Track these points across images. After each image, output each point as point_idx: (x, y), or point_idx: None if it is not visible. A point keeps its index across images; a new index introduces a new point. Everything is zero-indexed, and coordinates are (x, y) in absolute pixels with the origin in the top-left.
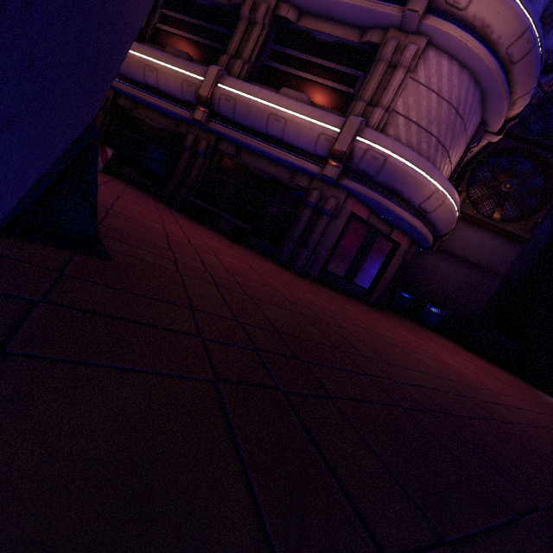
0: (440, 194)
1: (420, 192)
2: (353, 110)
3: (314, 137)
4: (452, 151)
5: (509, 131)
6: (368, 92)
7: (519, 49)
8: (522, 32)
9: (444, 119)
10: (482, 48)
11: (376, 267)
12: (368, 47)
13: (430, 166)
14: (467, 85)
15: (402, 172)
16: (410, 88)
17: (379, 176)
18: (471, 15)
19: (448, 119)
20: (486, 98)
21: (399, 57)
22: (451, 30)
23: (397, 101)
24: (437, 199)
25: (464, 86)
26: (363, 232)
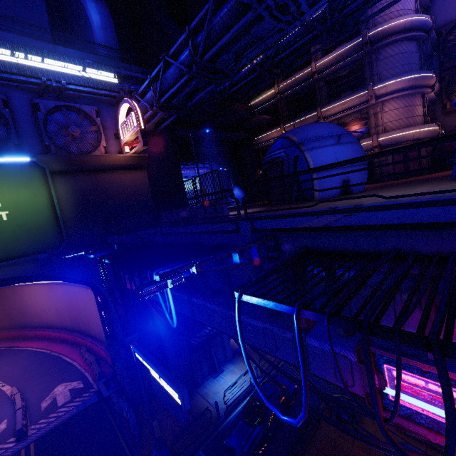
0: (417, 132)
1: (409, 137)
2: (372, 132)
3: (365, 147)
4: (415, 114)
5: (450, 66)
6: (373, 125)
7: (412, 83)
8: (408, 81)
9: (403, 112)
10: (399, 93)
11: (416, 162)
12: (364, 113)
13: (406, 129)
14: (403, 99)
15: (398, 138)
16: (385, 115)
17: (392, 143)
18: (389, 91)
19: (405, 111)
20: (414, 93)
21: (376, 112)
22: (386, 98)
23: (384, 120)
24: (417, 134)
25: (403, 100)
26: (401, 157)
